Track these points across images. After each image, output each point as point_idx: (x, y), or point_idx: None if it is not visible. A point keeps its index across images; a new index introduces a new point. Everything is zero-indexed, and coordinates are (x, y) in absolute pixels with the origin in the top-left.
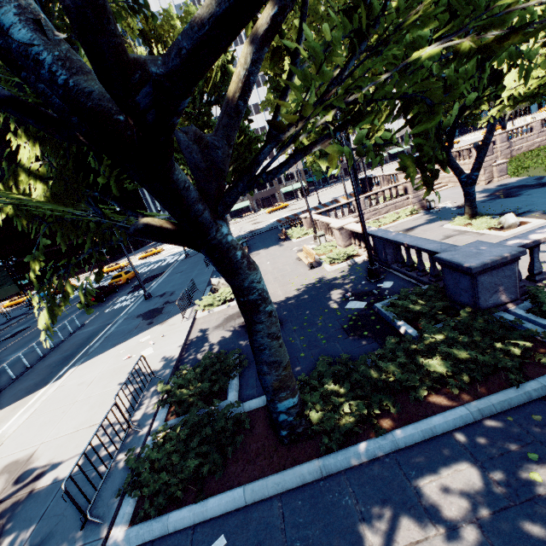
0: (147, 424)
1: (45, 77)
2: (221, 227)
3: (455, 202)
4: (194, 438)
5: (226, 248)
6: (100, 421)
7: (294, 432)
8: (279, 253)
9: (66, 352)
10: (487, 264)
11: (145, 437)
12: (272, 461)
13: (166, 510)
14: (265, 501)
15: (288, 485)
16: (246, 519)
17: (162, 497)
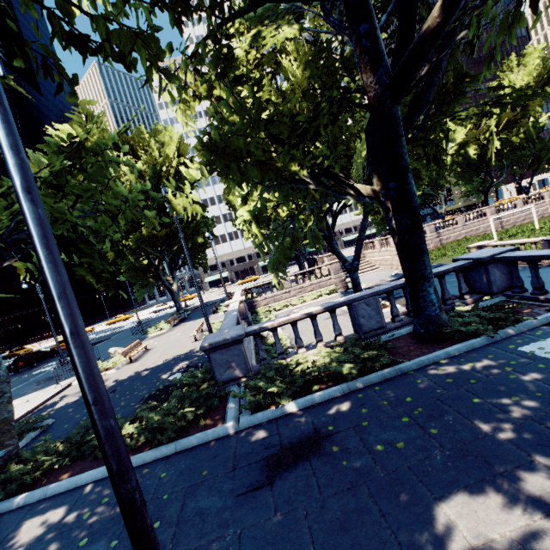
0: None
1: None
2: None
3: (369, 284)
4: None
5: None
6: None
7: None
8: (196, 325)
9: None
10: (212, 344)
11: None
12: None
13: None
14: None
15: None
16: None
17: None
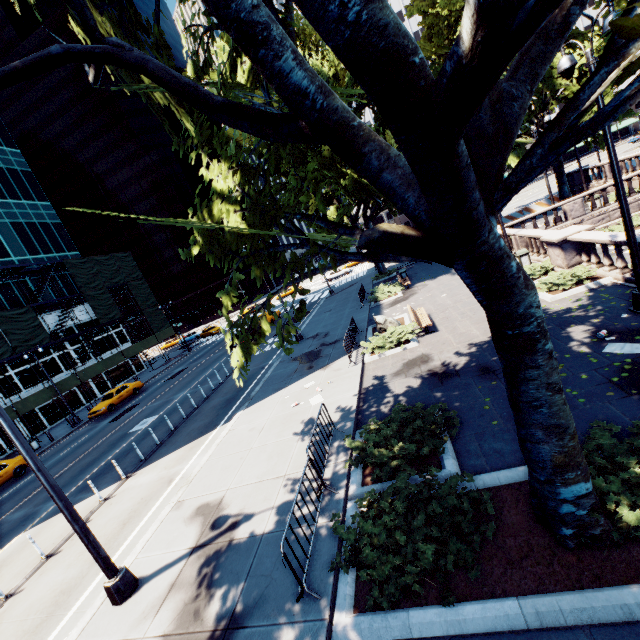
0: (341, 485)
1: (332, 15)
2: (493, 226)
3: None
4: (417, 515)
5: (498, 257)
6: (283, 474)
7: (585, 534)
8: (456, 283)
9: (227, 395)
10: None
11: (343, 501)
12: (553, 571)
13: (400, 604)
14: (562, 631)
15: (601, 617)
16: None
17: (394, 586)
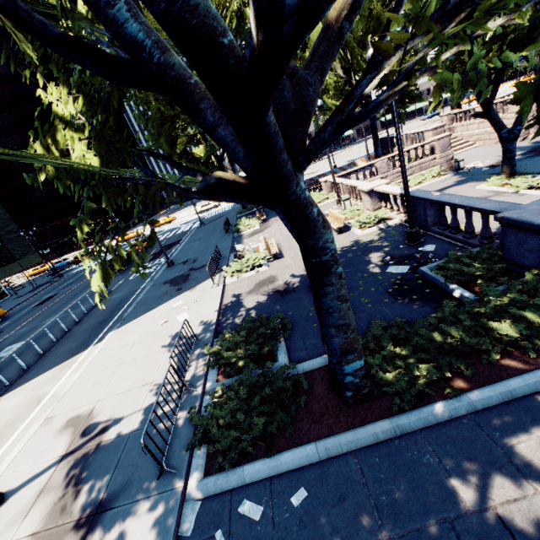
0: (200, 384)
1: None
2: (300, 181)
3: (486, 162)
4: (254, 398)
5: (304, 204)
6: (151, 381)
7: (359, 393)
8: None
9: (99, 317)
10: None
11: (201, 396)
12: (339, 420)
13: (239, 463)
14: (340, 457)
15: (362, 443)
16: (323, 473)
17: (234, 452)
